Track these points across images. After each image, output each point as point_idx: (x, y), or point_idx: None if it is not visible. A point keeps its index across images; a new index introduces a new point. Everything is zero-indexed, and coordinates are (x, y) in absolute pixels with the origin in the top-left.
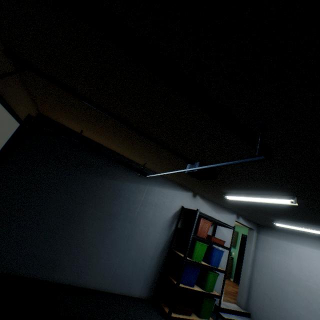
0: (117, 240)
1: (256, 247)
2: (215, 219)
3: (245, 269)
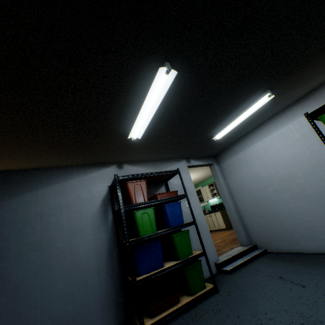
0: (23, 287)
1: (225, 179)
2: (147, 173)
3: (228, 206)
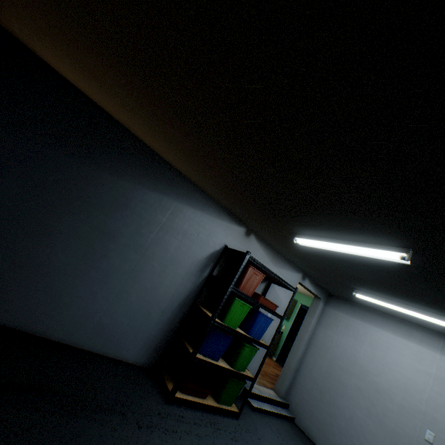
0: (111, 276)
1: (318, 323)
2: (272, 271)
3: (297, 348)
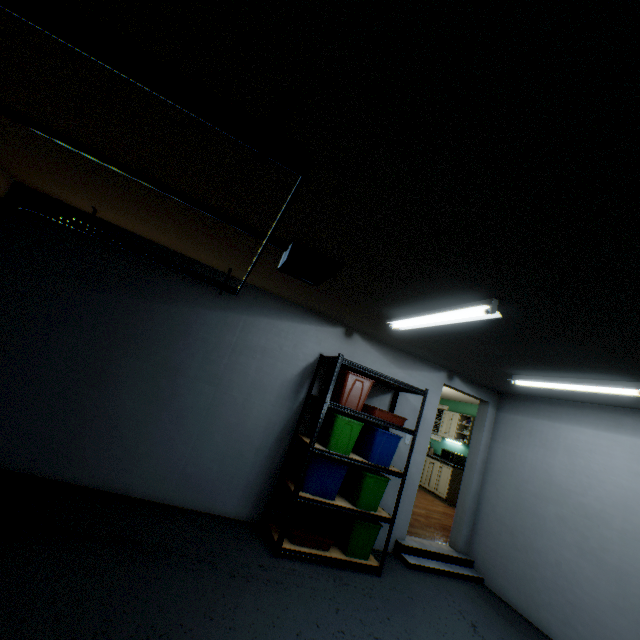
0: (186, 416)
1: (492, 438)
2: (381, 374)
3: (468, 479)
